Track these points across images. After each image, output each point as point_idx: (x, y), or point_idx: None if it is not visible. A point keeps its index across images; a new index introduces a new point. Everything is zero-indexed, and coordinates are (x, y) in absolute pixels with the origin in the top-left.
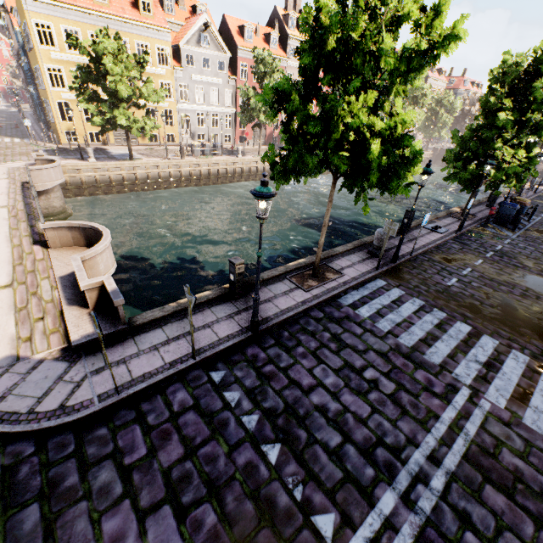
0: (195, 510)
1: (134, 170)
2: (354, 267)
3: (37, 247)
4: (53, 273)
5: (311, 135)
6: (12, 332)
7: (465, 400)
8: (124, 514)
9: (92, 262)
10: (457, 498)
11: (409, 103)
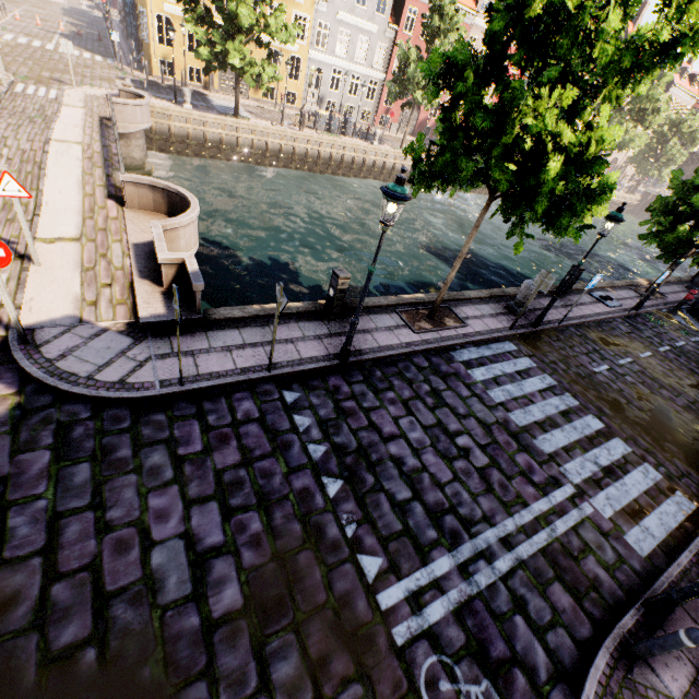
0: (242, 514)
1: (237, 131)
2: (482, 320)
3: (112, 202)
4: (127, 238)
5: (476, 131)
6: (77, 291)
7: (565, 498)
8: (171, 497)
9: (174, 235)
10: (519, 584)
11: (631, 117)
